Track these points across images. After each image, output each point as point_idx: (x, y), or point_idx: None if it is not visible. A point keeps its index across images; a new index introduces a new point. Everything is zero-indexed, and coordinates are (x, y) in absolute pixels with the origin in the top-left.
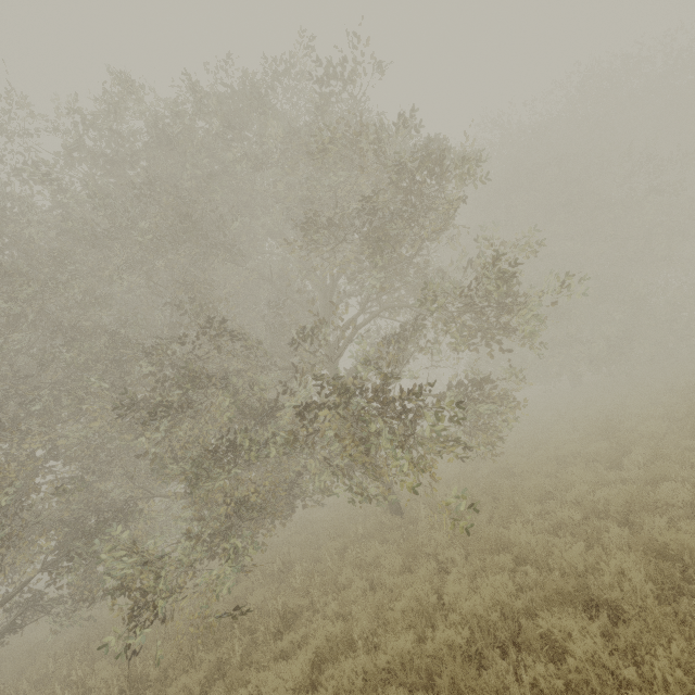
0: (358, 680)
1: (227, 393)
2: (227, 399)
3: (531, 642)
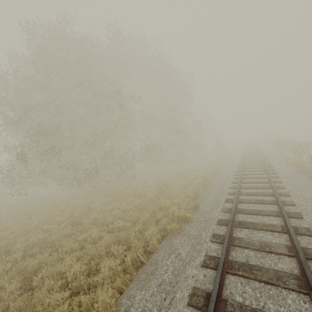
0: None
1: None
2: None
3: None
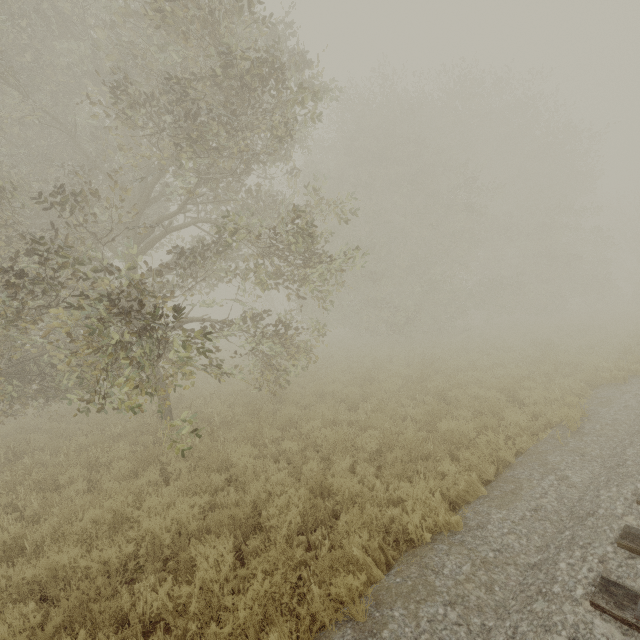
0: None
1: None
2: None
3: (182, 562)
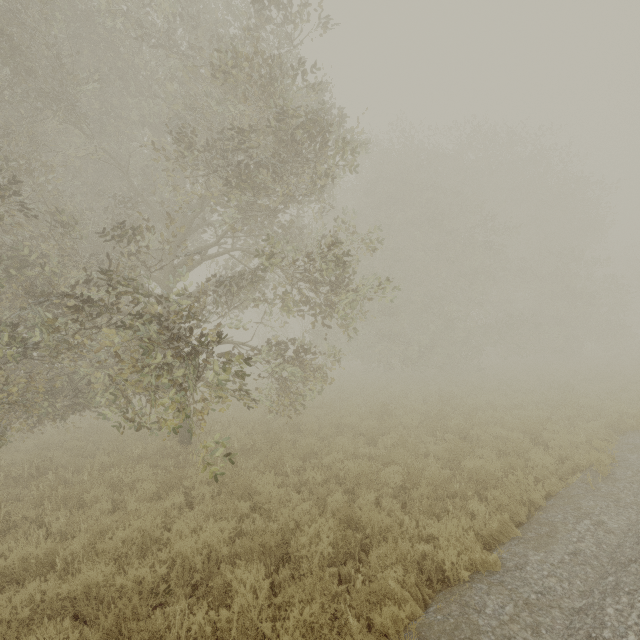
0: (24, 610)
1: None
2: None
3: (214, 587)
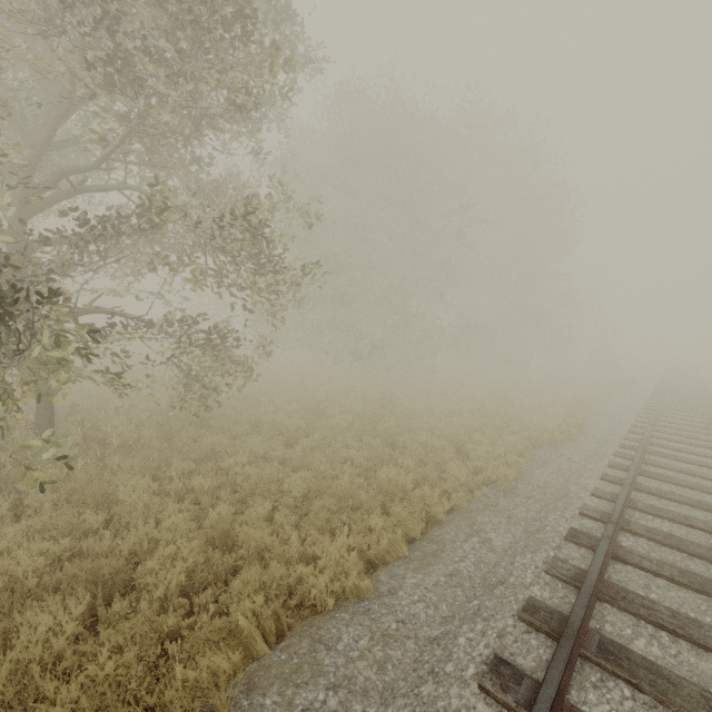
0: None
1: None
2: None
3: None
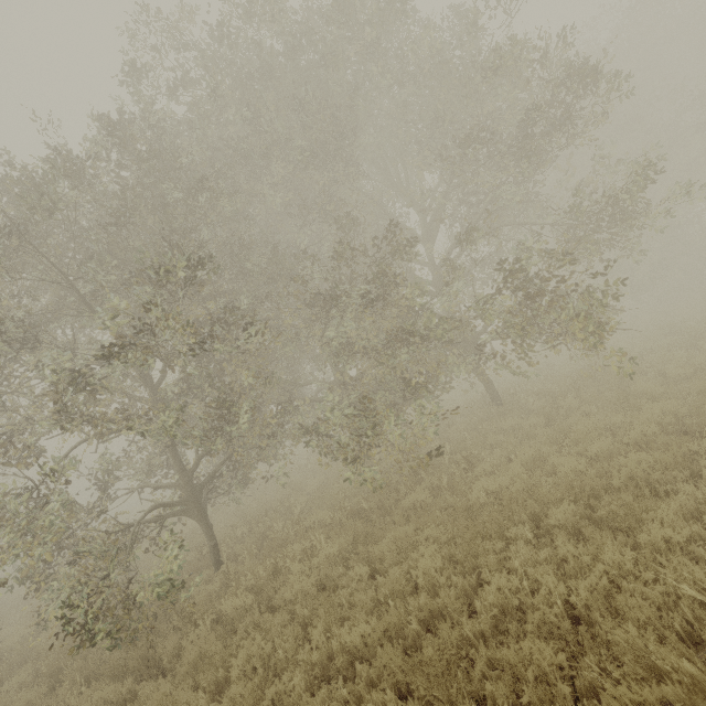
0: (582, 461)
1: (415, 287)
2: (415, 291)
3: None
